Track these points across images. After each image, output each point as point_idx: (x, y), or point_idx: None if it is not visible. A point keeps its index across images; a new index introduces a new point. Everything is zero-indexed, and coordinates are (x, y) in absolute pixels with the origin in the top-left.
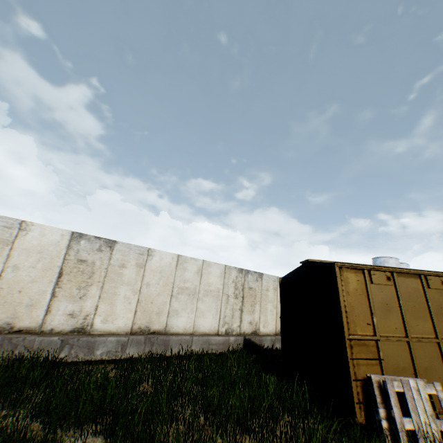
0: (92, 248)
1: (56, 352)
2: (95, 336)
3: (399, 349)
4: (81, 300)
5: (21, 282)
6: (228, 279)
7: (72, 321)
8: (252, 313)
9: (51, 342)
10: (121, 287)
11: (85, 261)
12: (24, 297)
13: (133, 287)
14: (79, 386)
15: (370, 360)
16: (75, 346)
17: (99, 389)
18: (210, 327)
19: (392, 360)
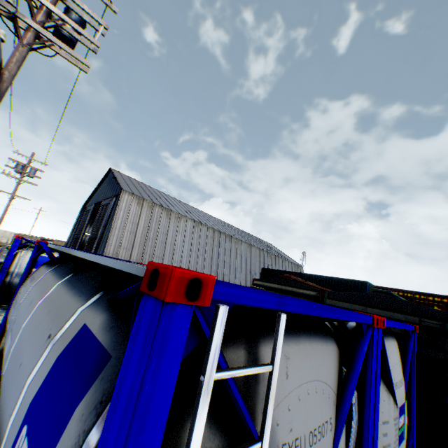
0: None
1: None
2: None
3: None
4: None
5: None
6: None
7: None
8: None
9: None
10: None
11: None
12: None
13: None
14: None
15: None
16: None
17: None
18: None
19: None
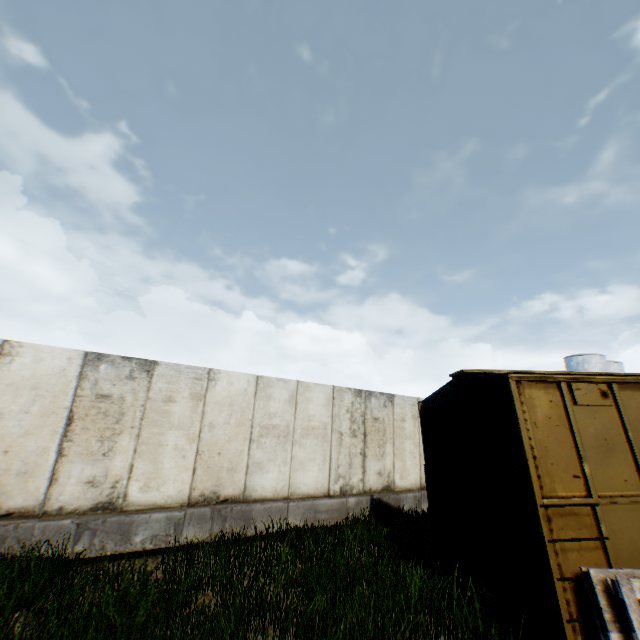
0: (118, 375)
1: (67, 545)
2: (132, 514)
3: (635, 517)
4: (105, 458)
5: (7, 437)
6: (339, 408)
7: (93, 492)
8: (381, 457)
9: (61, 529)
10: (169, 433)
11: (109, 397)
12: (13, 461)
13: (189, 432)
14: (91, 608)
15: (585, 541)
16: (99, 532)
17: (124, 610)
18: (315, 484)
19: (624, 539)
